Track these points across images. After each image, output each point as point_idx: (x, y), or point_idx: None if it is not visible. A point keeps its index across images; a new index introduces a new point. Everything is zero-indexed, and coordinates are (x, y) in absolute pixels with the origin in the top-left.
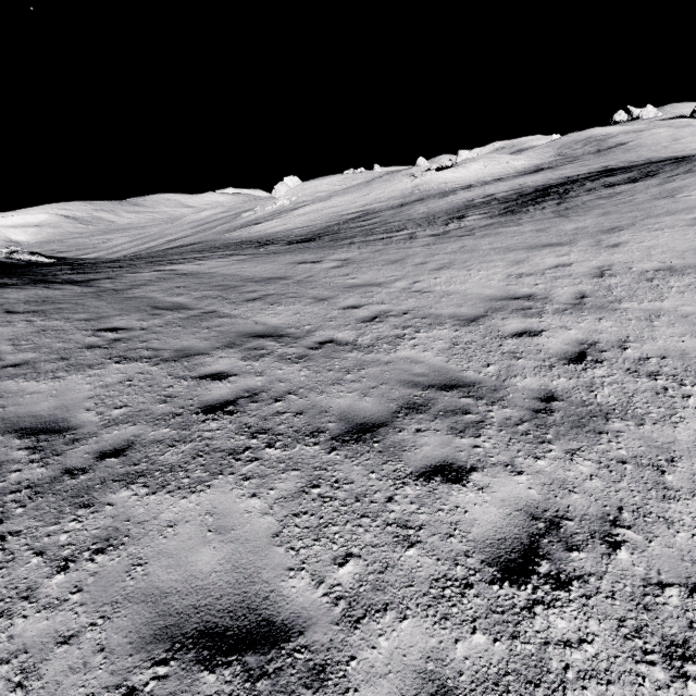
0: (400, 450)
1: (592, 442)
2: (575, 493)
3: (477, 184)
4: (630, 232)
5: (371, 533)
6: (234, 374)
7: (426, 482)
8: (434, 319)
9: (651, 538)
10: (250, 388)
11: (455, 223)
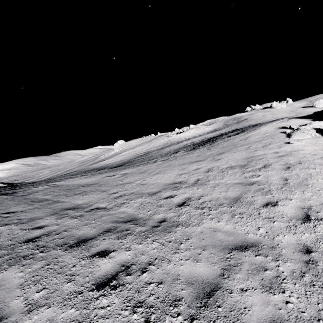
0: (91, 247)
1: (164, 235)
2: (144, 255)
3: (192, 138)
4: (225, 154)
5: (58, 279)
6: (47, 226)
7: (92, 258)
8: (140, 194)
9: (159, 267)
10: (50, 230)
11: (173, 155)
